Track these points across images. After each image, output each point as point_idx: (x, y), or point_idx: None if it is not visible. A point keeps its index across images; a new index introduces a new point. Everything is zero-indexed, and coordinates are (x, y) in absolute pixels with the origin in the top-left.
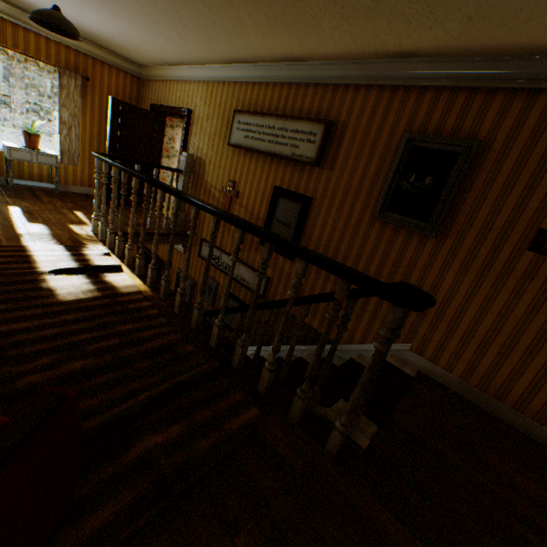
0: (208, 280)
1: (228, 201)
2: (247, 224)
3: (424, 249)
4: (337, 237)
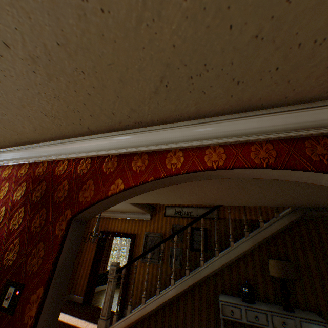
0: (174, 227)
1: None
2: None
3: None
4: None
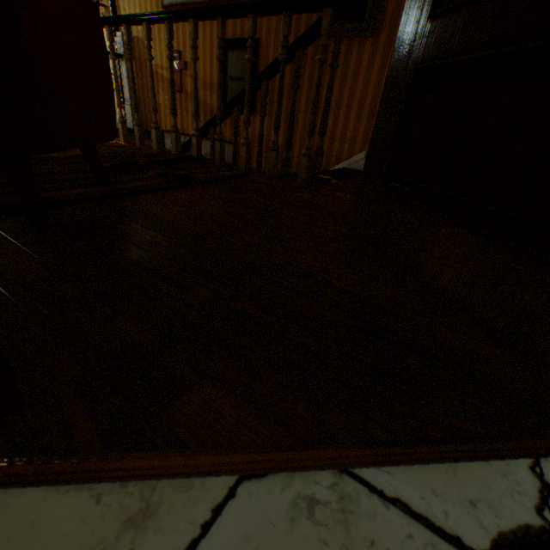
0: None
1: (178, 76)
2: (197, 8)
3: (364, 54)
4: (288, 73)
